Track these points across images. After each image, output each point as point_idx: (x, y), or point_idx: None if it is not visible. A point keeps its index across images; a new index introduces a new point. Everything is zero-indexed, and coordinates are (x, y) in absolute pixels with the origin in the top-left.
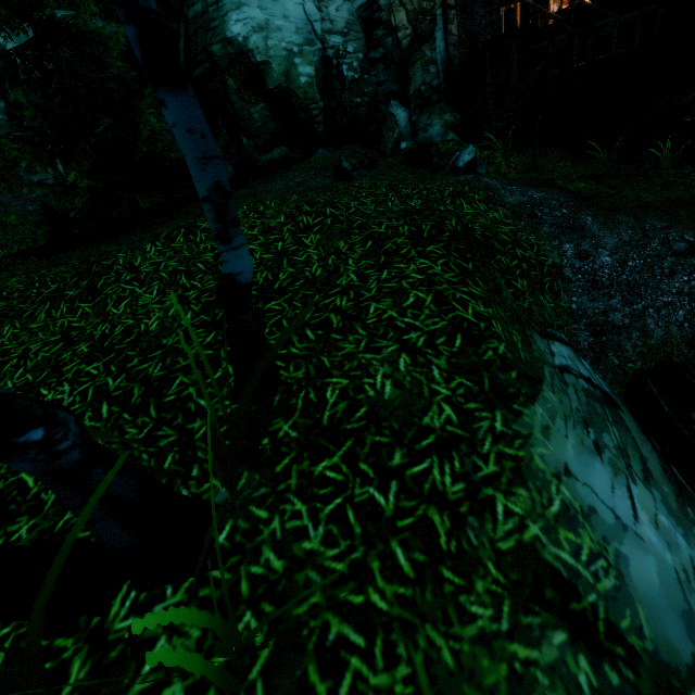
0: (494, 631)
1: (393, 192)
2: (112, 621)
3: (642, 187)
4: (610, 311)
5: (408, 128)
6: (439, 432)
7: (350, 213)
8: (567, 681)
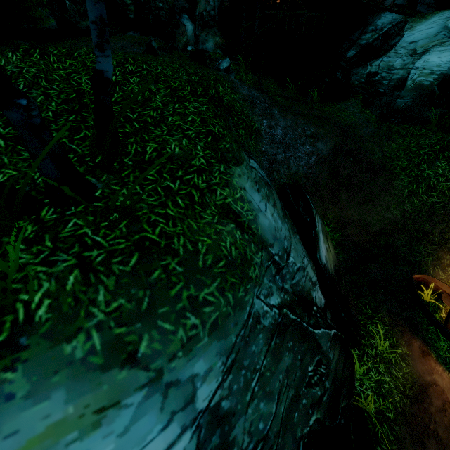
0: (212, 222)
1: (183, 69)
2: (44, 216)
3: (303, 106)
4: (277, 154)
5: (193, 38)
6: (198, 167)
7: (157, 72)
8: (233, 235)
